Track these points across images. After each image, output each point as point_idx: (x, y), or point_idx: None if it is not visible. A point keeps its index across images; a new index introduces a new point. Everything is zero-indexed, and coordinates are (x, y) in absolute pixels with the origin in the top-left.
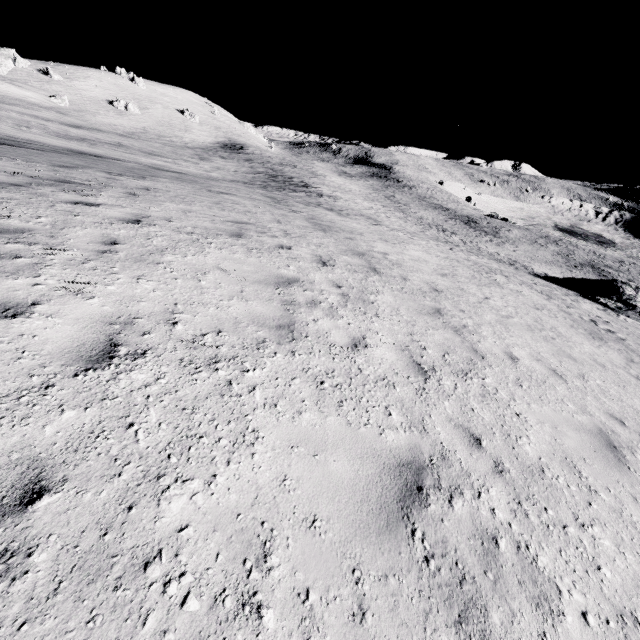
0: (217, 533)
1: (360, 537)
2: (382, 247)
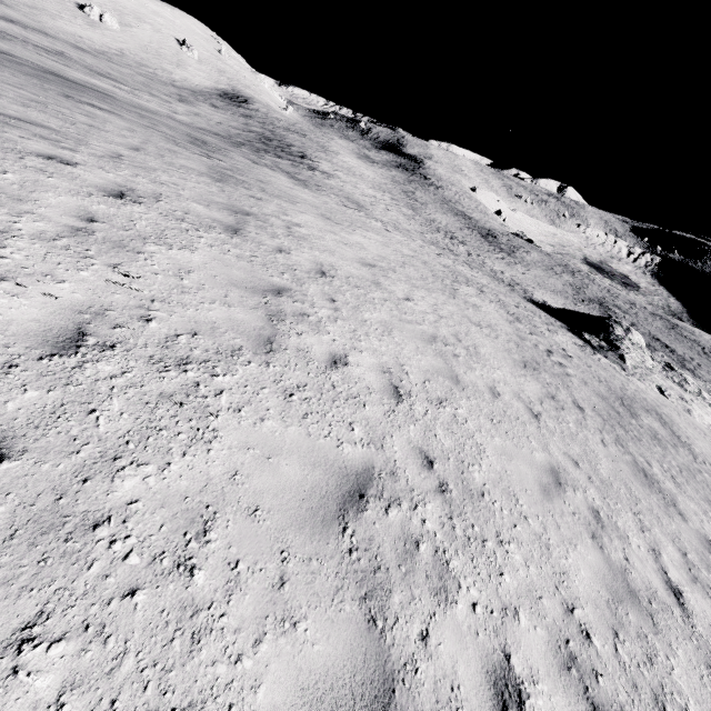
0: None
1: None
2: (305, 219)
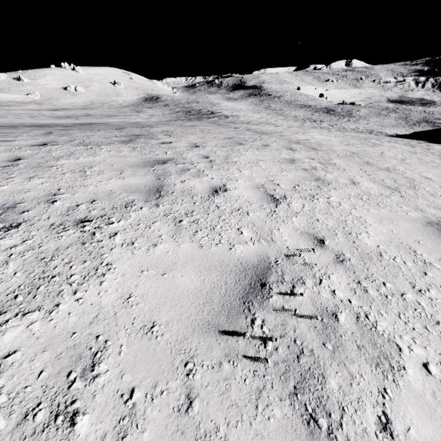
0: (390, 247)
1: (440, 245)
2: (301, 137)
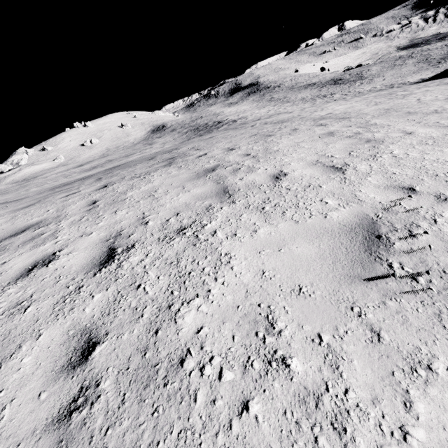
0: None
1: None
2: (322, 113)
